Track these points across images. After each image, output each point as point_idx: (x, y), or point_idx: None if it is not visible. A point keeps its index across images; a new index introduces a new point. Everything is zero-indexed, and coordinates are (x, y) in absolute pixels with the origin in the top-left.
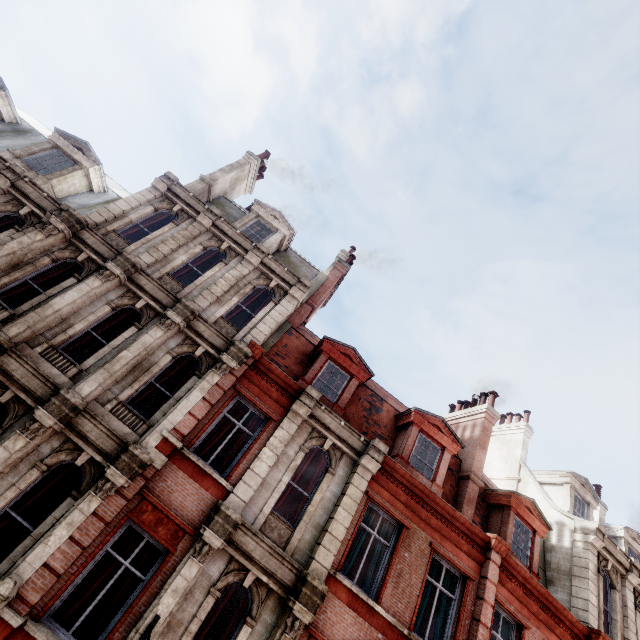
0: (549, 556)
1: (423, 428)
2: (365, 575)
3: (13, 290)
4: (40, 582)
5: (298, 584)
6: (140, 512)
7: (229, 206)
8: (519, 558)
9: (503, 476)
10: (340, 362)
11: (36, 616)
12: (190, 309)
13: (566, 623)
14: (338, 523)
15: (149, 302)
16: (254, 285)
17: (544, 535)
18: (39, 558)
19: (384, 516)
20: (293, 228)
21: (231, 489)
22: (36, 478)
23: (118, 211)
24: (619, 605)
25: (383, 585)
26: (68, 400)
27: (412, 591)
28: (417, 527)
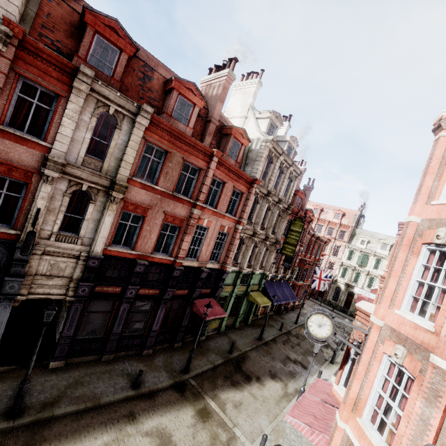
0: (249, 154)
1: (181, 92)
2: (150, 176)
3: None
4: None
5: (112, 185)
6: None
7: None
8: (232, 157)
9: (239, 116)
10: (107, 36)
11: None
12: None
13: (245, 179)
14: (129, 156)
15: None
16: None
17: (247, 146)
18: None
19: (157, 148)
20: None
21: (51, 147)
22: None
23: None
24: (272, 169)
25: (159, 178)
26: None
27: (174, 178)
28: (176, 151)
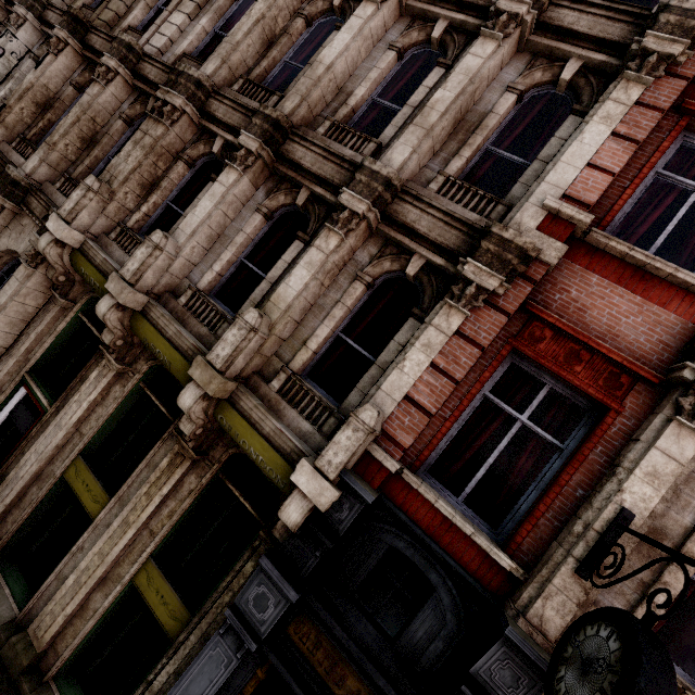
0: None
1: None
2: None
3: (275, 82)
4: (407, 420)
5: None
6: (531, 340)
7: None
8: None
9: None
10: None
11: (411, 465)
12: None
13: None
14: None
15: (453, 17)
16: None
17: None
18: (397, 388)
19: None
20: None
21: None
22: (361, 295)
23: None
24: None
25: None
26: (377, 173)
27: None
28: None
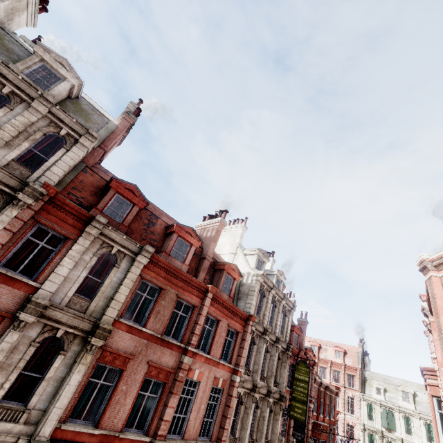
0: (241, 288)
1: (180, 234)
2: (139, 316)
3: None
4: None
5: (94, 329)
6: None
7: (8, 40)
8: (225, 292)
9: (229, 252)
10: (125, 195)
11: None
12: None
13: (239, 315)
14: (121, 294)
15: None
16: (44, 132)
17: (239, 280)
18: None
19: (151, 285)
20: (81, 79)
21: (40, 286)
22: None
23: None
24: (265, 303)
25: (148, 319)
26: None
27: (165, 318)
28: (170, 288)
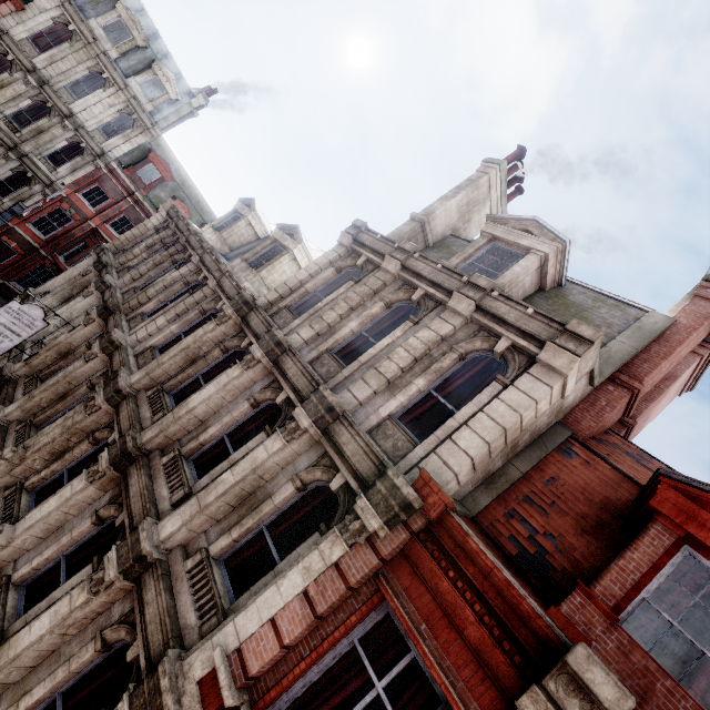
0: None
1: None
2: None
3: (188, 388)
4: None
5: None
6: None
7: (458, 245)
8: None
9: None
10: None
11: None
12: (326, 403)
13: None
14: None
15: (289, 394)
16: (460, 352)
17: None
18: None
19: None
20: (562, 237)
21: None
22: (94, 657)
23: (294, 283)
24: None
25: None
26: (139, 542)
27: None
28: None
